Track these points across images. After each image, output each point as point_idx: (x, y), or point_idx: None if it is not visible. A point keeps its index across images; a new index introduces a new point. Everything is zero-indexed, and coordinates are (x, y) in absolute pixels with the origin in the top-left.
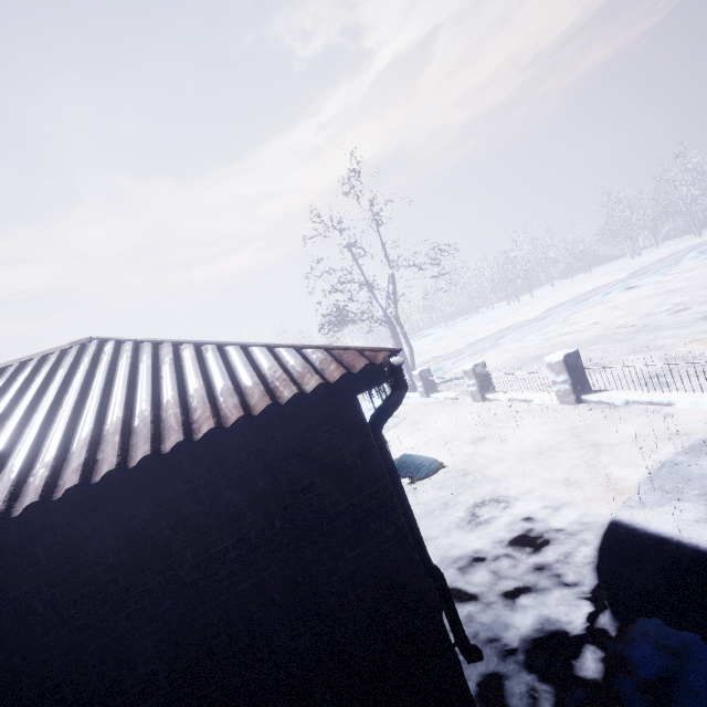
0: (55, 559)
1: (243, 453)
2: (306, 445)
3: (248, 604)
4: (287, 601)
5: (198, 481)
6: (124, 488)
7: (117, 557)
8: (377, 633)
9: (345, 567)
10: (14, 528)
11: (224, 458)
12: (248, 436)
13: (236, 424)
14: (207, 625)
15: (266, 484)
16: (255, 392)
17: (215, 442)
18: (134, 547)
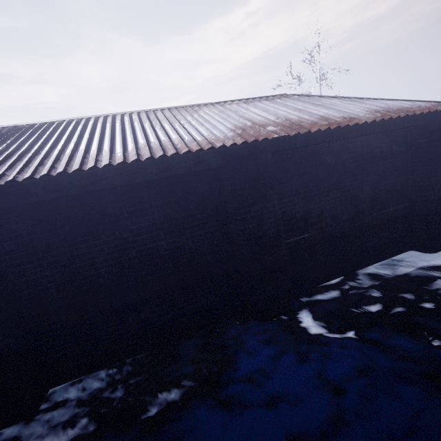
0: (353, 150)
1: (401, 134)
2: (438, 130)
3: (391, 188)
4: (400, 192)
5: (388, 139)
6: (391, 126)
7: (366, 156)
8: (439, 202)
9: (437, 176)
10: (368, 128)
11: (396, 134)
12: (421, 122)
13: (419, 116)
14: (380, 189)
15: (404, 148)
16: (421, 108)
17: (413, 120)
18: (370, 155)
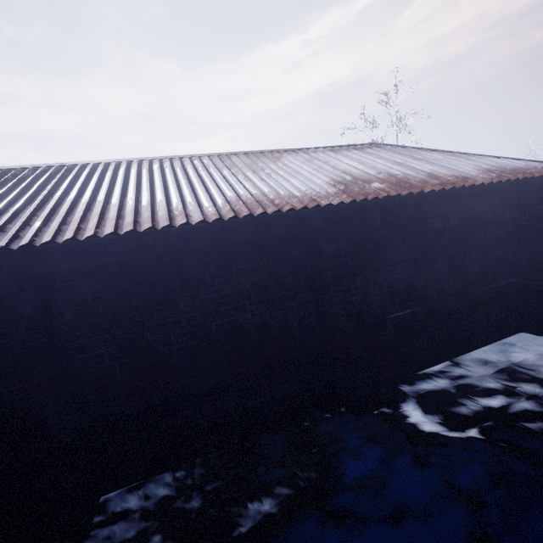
0: (462, 214)
1: (514, 197)
2: None
3: (502, 258)
4: (511, 263)
5: (501, 202)
6: (507, 189)
7: (476, 221)
8: None
9: None
10: (483, 190)
11: (509, 197)
12: (538, 185)
13: (537, 179)
14: (490, 260)
15: (517, 213)
16: (538, 170)
17: (531, 183)
18: (480, 220)
